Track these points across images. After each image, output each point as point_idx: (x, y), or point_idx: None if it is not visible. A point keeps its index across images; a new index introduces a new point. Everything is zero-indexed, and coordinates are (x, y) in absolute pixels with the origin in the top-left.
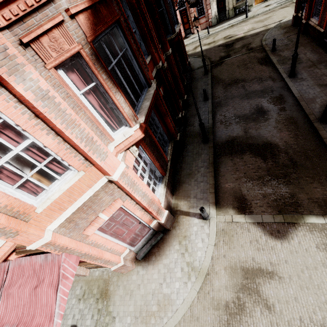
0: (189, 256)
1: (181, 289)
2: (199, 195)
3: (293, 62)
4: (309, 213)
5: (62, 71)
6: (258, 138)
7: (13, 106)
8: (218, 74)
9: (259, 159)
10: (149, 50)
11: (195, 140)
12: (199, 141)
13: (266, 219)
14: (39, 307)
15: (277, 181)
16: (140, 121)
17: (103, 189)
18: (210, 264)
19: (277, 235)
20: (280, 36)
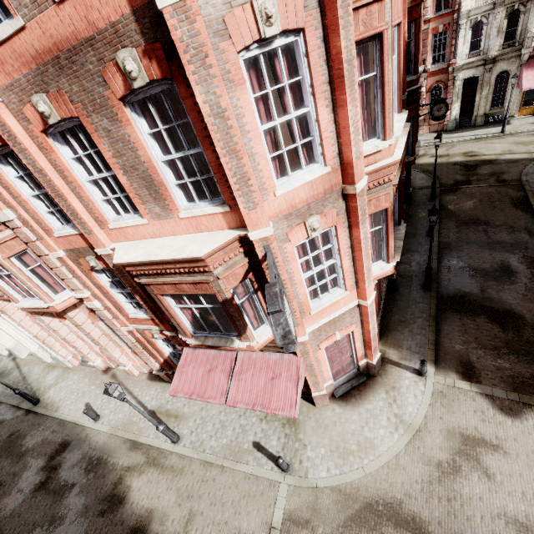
0: (397, 408)
1: (386, 438)
2: (414, 348)
3: None
4: None
5: (368, 216)
6: (498, 302)
7: (345, 239)
8: (451, 204)
9: (496, 327)
10: None
11: (412, 284)
12: (417, 286)
13: (497, 394)
14: (276, 395)
15: (517, 357)
16: (396, 260)
17: (350, 310)
18: (422, 422)
19: (508, 412)
20: None
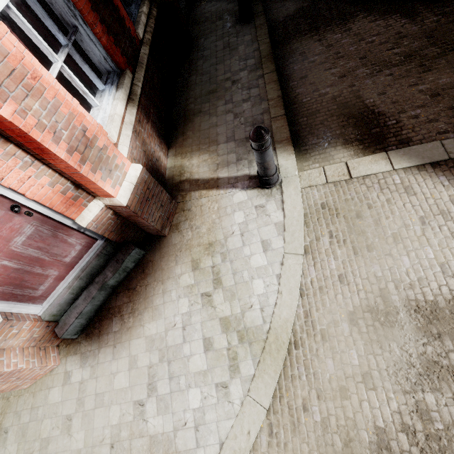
0: (227, 299)
1: (210, 412)
2: (242, 131)
3: None
4: None
5: None
6: None
7: None
8: None
9: (396, 20)
10: None
11: (219, 24)
12: (229, 23)
13: None
14: None
15: None
16: None
17: None
18: (298, 313)
19: None
20: None
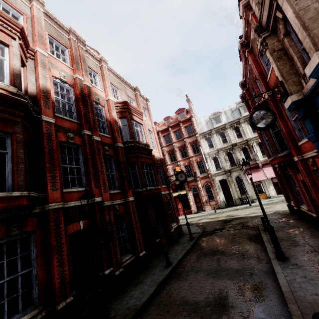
0: None
1: None
2: None
3: (271, 236)
4: None
5: None
6: None
7: None
8: (203, 242)
9: None
10: (90, 184)
11: None
12: None
13: None
14: None
15: None
16: None
17: None
18: None
19: None
20: (277, 219)
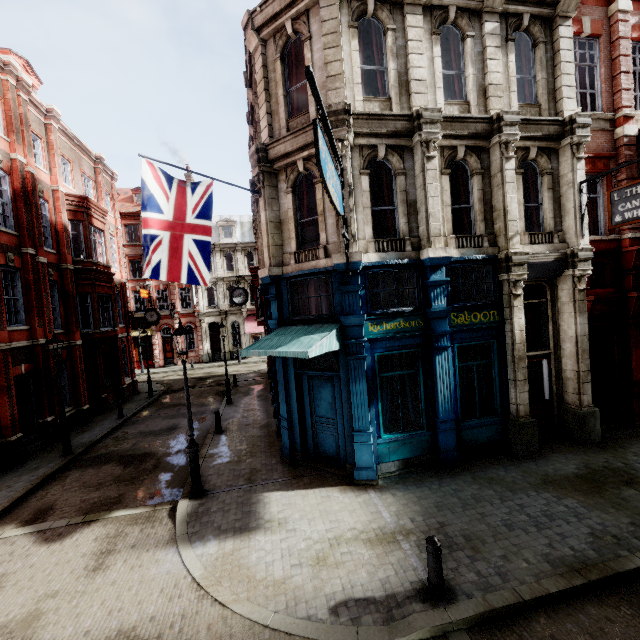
0: None
1: None
2: None
3: (227, 386)
4: (122, 508)
5: None
6: (142, 449)
7: None
8: (166, 399)
9: (120, 467)
10: (31, 322)
11: (51, 455)
12: (56, 455)
13: (57, 524)
14: None
15: (118, 484)
16: None
17: None
18: None
19: (54, 539)
20: (252, 378)
